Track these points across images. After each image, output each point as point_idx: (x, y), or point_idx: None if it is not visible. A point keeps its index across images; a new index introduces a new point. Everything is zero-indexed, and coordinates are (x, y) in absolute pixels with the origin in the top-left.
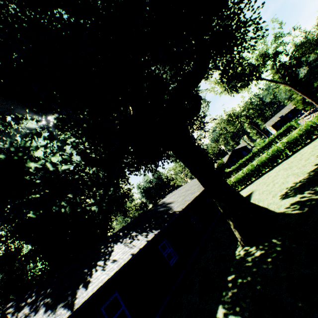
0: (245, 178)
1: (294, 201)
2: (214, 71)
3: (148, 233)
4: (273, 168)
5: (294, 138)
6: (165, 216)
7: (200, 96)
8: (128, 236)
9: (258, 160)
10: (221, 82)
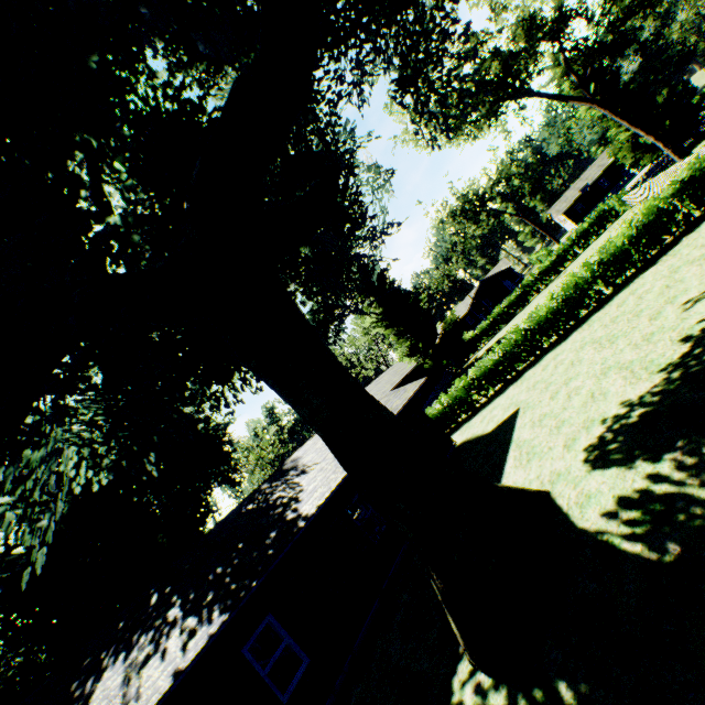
0: (502, 366)
1: (628, 493)
2: (378, 75)
3: (198, 625)
4: (568, 336)
5: (617, 250)
6: (271, 535)
7: (338, 159)
8: (157, 624)
9: (531, 317)
10: (402, 108)
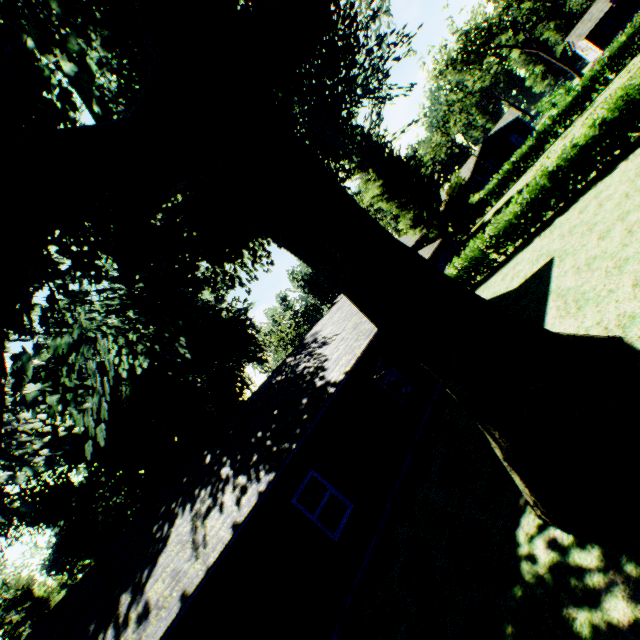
0: (525, 218)
1: None
2: None
3: (247, 483)
4: (613, 169)
5: None
6: (303, 402)
7: None
8: (213, 481)
9: (564, 154)
10: None
